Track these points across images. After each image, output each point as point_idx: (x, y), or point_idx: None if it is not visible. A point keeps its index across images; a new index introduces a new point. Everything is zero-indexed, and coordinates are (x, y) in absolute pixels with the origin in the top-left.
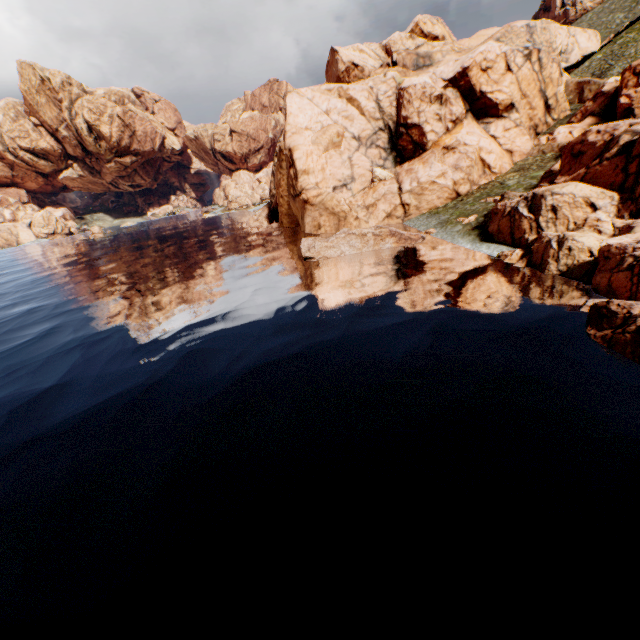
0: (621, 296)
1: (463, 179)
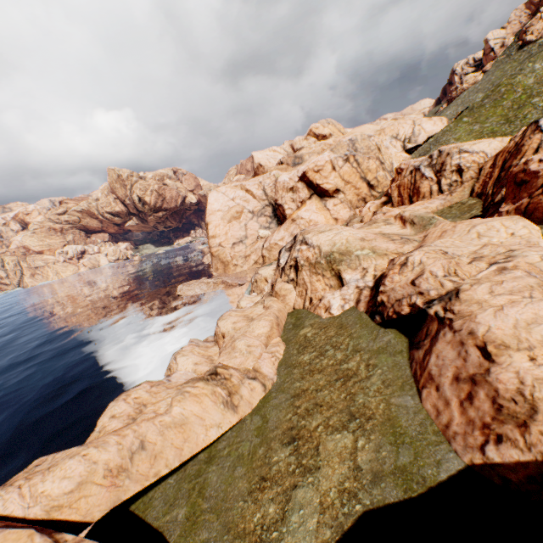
0: None
1: None
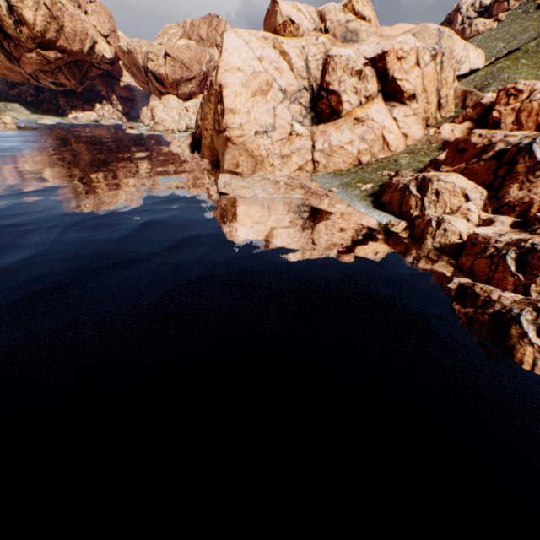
0: (479, 278)
1: (366, 150)
